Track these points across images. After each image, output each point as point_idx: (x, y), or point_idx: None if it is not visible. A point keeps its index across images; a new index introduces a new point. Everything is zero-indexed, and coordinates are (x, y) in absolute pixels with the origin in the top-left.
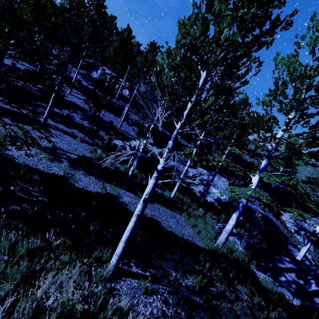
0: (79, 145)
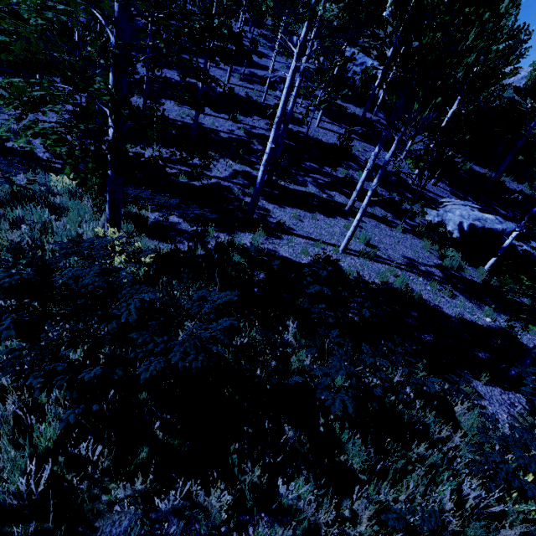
0: (408, 240)
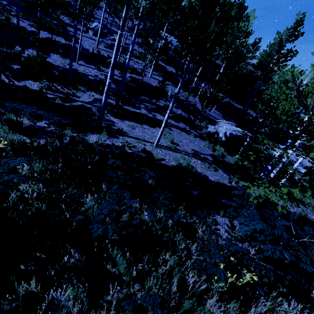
0: (196, 141)
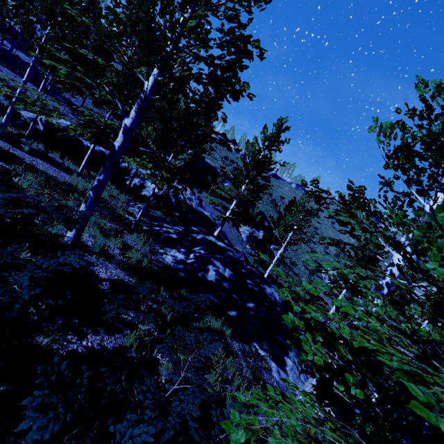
0: None
